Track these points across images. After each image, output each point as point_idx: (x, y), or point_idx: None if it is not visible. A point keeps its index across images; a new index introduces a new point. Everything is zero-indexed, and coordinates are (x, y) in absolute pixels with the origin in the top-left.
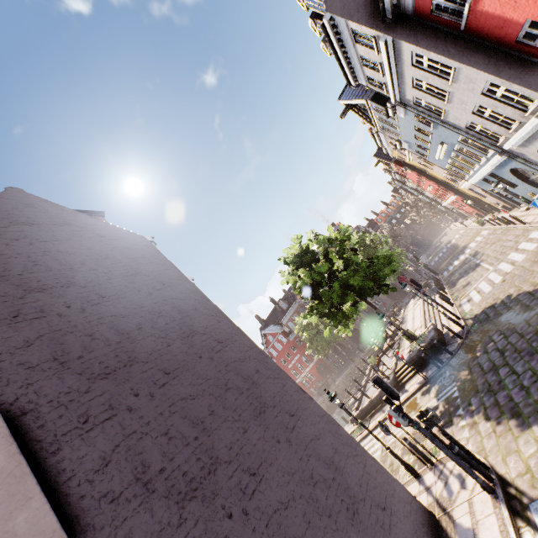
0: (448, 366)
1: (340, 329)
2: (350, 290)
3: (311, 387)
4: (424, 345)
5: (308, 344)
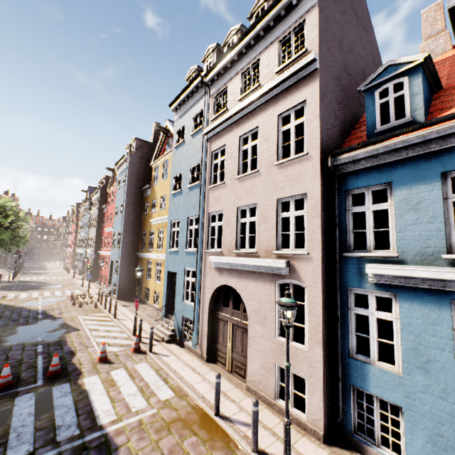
0: None
1: None
2: None
3: None
4: None
5: None
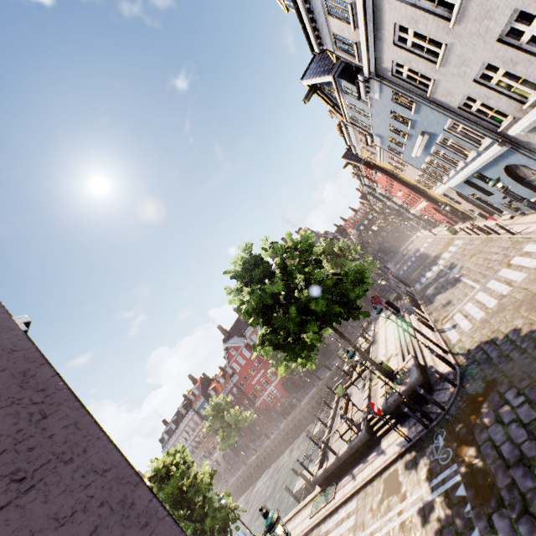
0: (440, 427)
1: (301, 363)
2: (311, 316)
3: (276, 405)
4: (405, 388)
5: (272, 361)
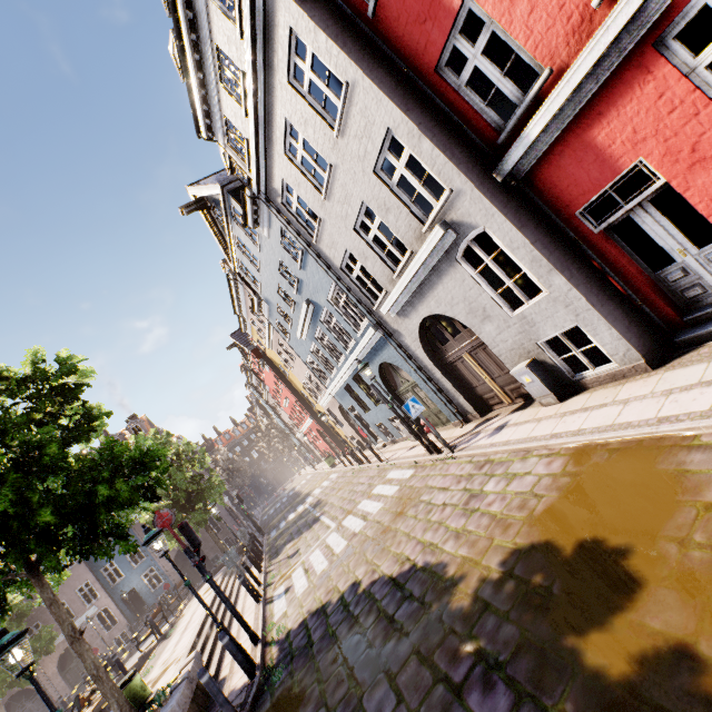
0: None
1: None
2: None
3: None
4: None
5: None
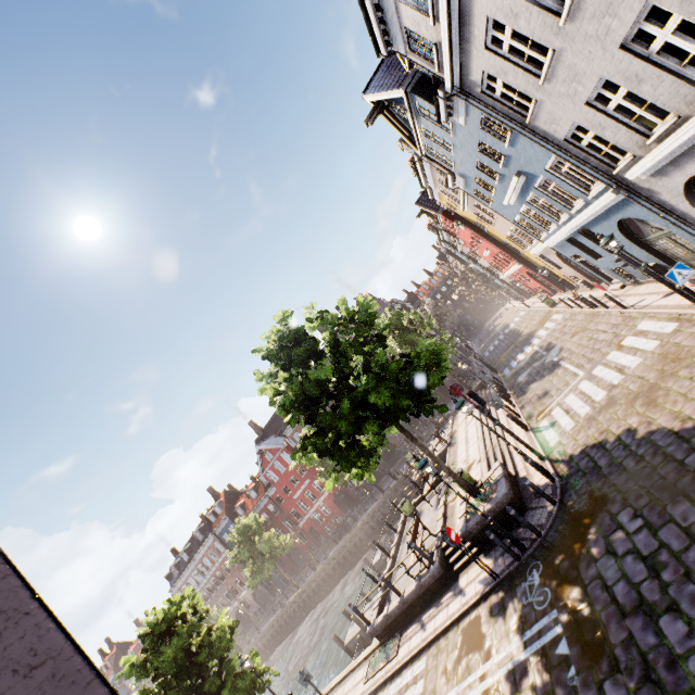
0: (535, 558)
1: (356, 474)
2: (370, 411)
3: (325, 525)
4: (491, 507)
5: (320, 468)
